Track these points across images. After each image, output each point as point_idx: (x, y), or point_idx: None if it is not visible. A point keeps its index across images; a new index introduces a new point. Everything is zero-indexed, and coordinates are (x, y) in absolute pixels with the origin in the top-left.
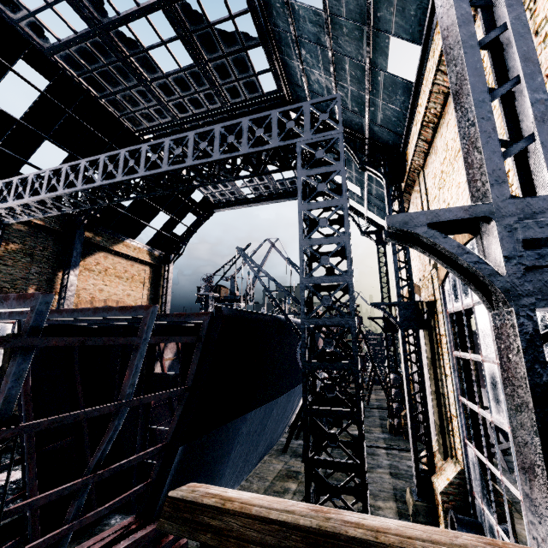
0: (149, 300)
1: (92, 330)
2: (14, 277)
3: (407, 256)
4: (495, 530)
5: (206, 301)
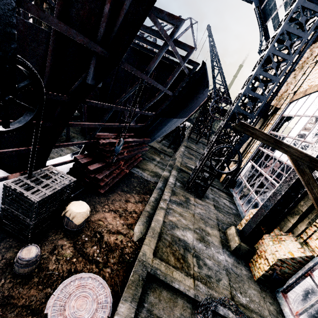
0: None
1: None
2: None
3: (285, 80)
4: (243, 182)
5: None
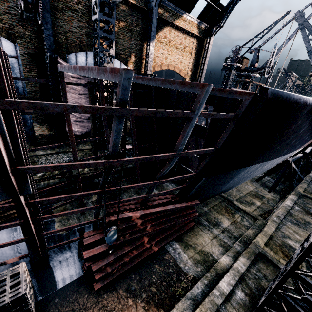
0: (192, 67)
1: (161, 87)
2: (124, 47)
3: None
4: None
5: (230, 70)
